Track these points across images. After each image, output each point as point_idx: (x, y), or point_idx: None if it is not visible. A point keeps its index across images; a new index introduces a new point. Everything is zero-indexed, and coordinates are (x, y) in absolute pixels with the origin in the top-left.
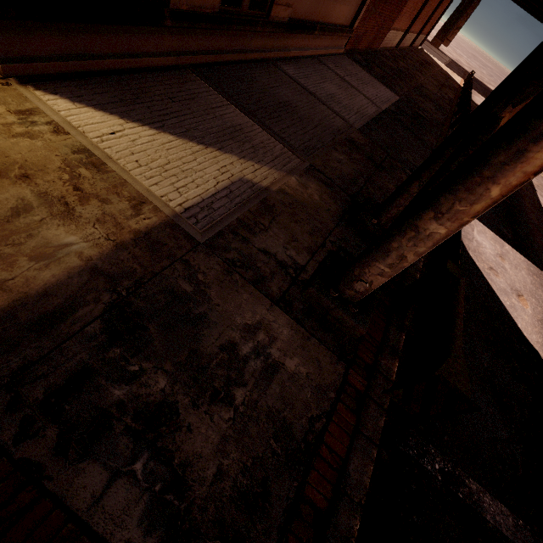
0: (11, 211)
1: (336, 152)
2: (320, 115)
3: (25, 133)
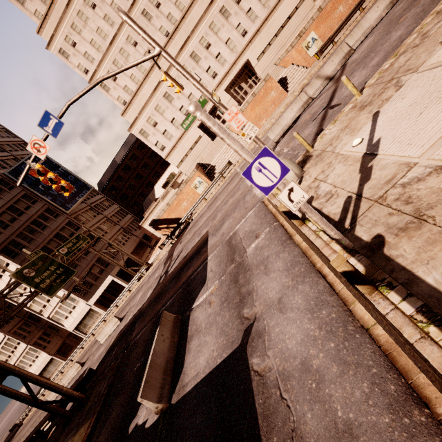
0: None
1: None
2: None
3: None
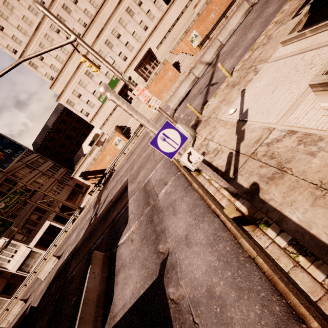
0: None
1: None
2: None
3: None
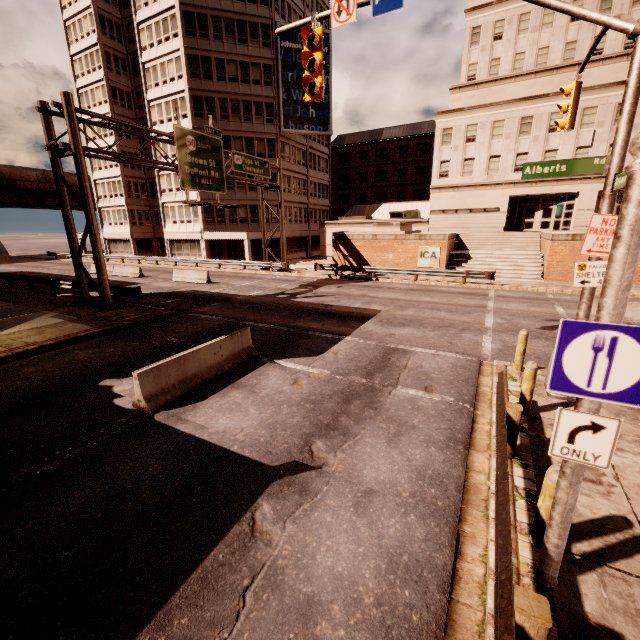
0: (58, 329)
1: (36, 307)
2: (1, 309)
3: (20, 333)
